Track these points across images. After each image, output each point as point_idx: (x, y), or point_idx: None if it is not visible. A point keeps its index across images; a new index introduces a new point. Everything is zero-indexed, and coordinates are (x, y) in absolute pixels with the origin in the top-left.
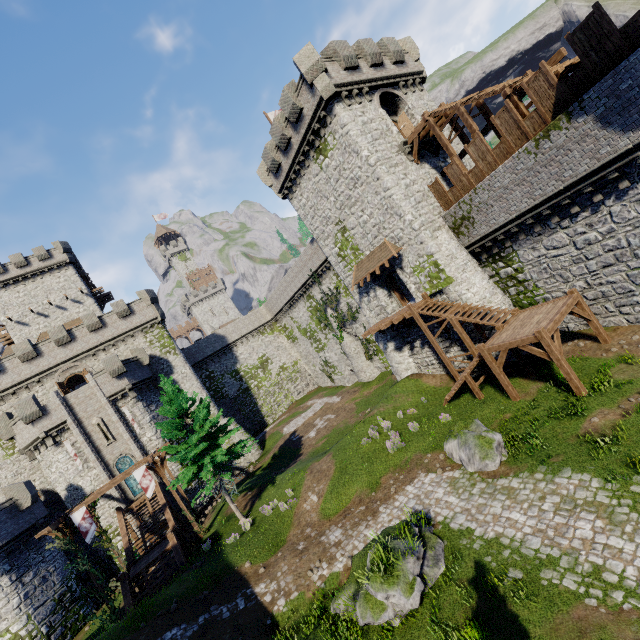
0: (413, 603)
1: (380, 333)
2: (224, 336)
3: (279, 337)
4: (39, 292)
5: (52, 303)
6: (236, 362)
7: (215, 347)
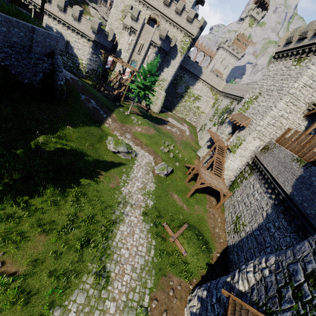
0: (112, 149)
1: None
2: (202, 73)
3: (212, 99)
4: None
5: None
6: (192, 85)
7: (195, 72)
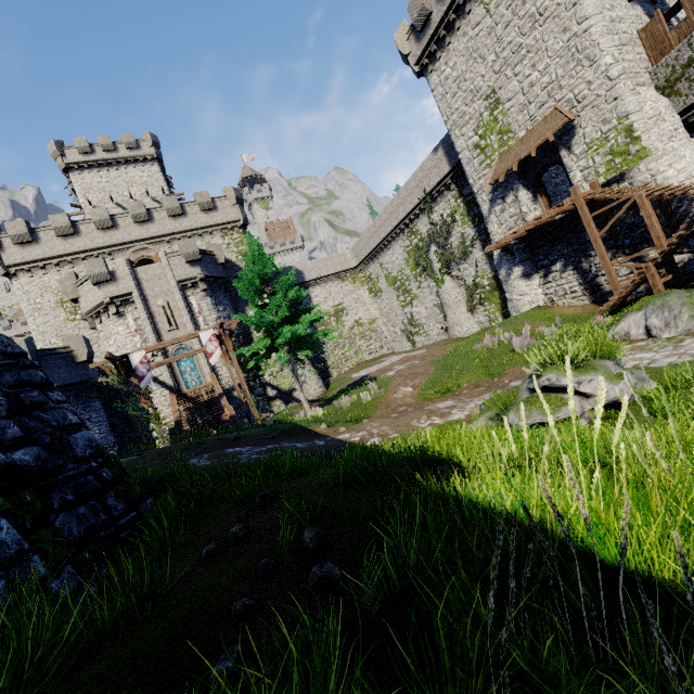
0: (624, 390)
1: (506, 255)
2: (302, 272)
3: (360, 289)
4: (121, 182)
5: (132, 196)
6: (309, 303)
7: None
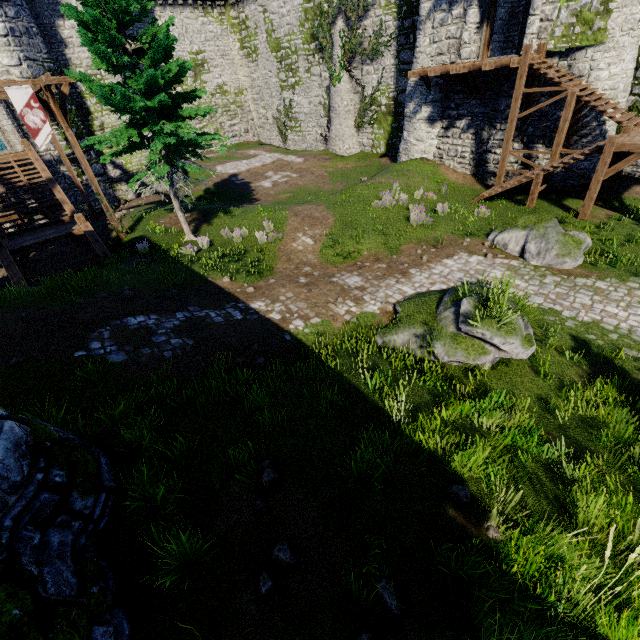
0: (529, 354)
1: (423, 86)
2: None
3: (229, 36)
4: None
5: None
6: None
7: None
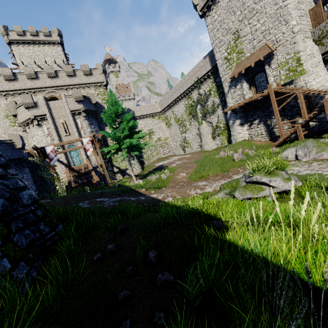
0: (290, 186)
1: (233, 113)
2: (133, 111)
3: (161, 123)
4: (40, 54)
5: (46, 62)
6: (136, 127)
7: None
